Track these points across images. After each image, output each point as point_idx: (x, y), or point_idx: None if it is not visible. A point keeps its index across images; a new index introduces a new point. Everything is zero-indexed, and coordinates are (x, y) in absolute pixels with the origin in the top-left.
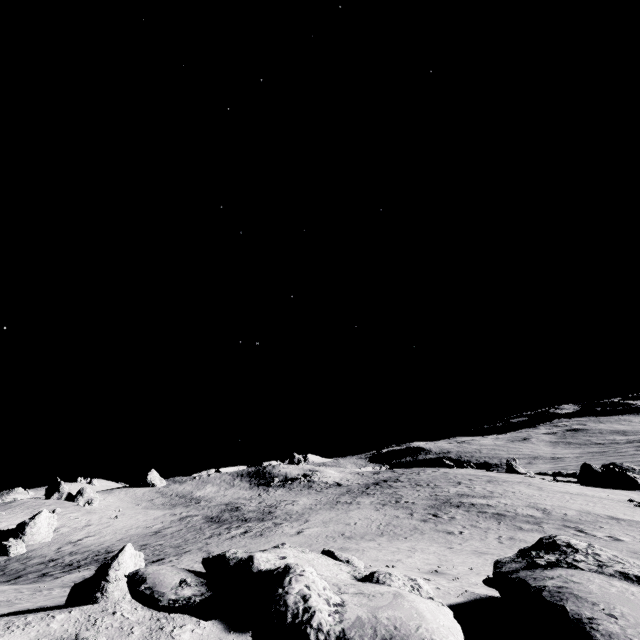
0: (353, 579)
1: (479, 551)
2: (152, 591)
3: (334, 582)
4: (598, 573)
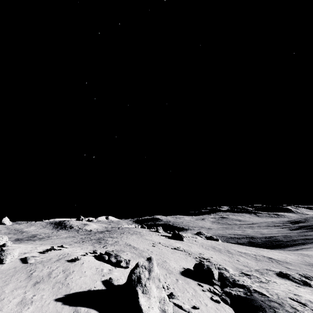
0: None
1: None
2: None
3: None
4: None
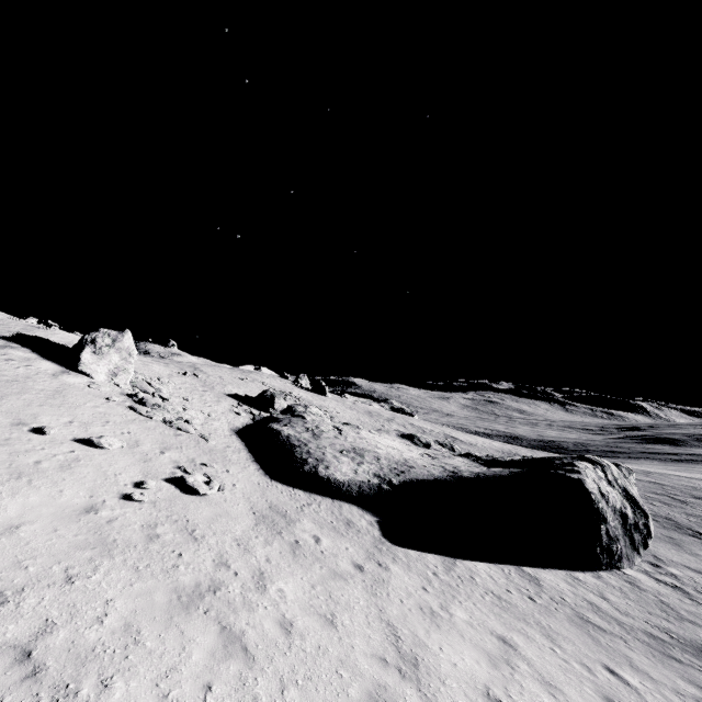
0: None
1: None
2: None
3: None
4: None
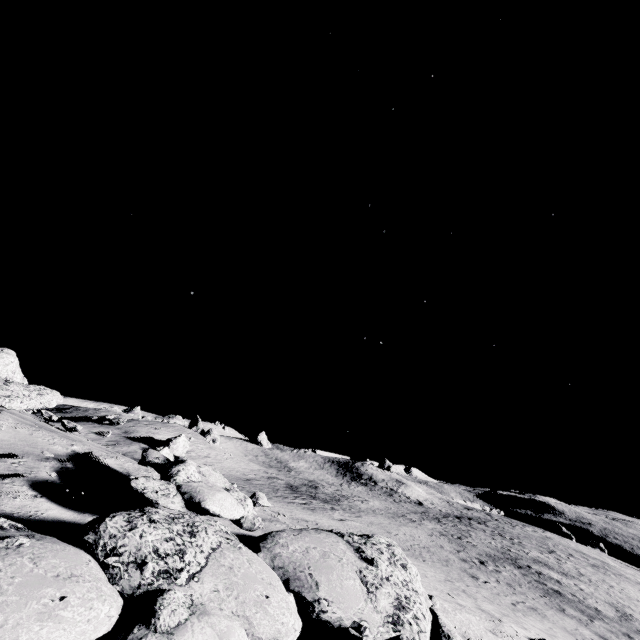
0: (224, 488)
1: (466, 591)
2: (146, 455)
3: (210, 482)
4: (347, 542)
